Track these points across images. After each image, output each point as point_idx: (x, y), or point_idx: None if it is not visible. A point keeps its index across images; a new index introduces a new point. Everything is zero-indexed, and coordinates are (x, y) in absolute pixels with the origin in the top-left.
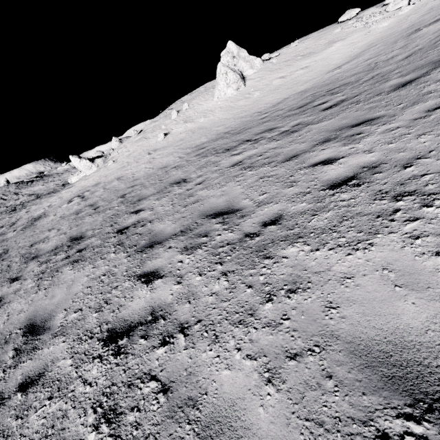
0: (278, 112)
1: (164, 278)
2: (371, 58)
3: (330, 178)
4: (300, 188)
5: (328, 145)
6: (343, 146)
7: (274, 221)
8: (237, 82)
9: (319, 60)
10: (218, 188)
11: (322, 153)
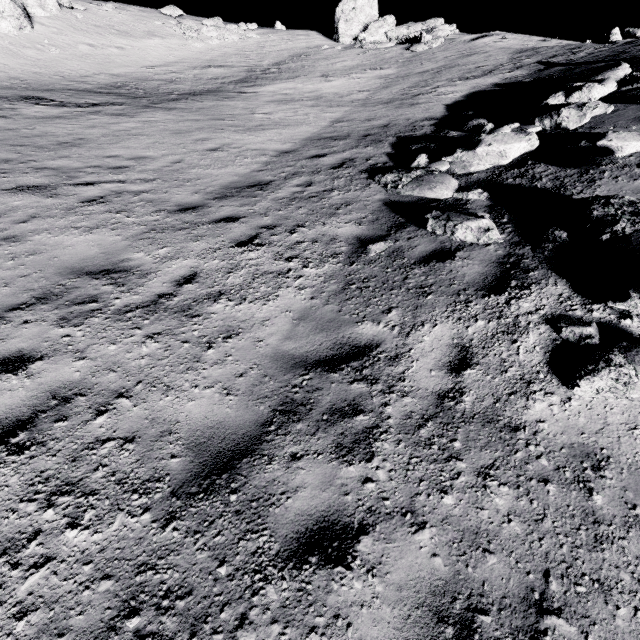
0: (86, 85)
1: (4, 153)
2: (176, 72)
3: (114, 129)
4: (97, 131)
5: (119, 117)
6: (127, 119)
7: (80, 139)
8: (19, 18)
9: (136, 47)
10: (28, 125)
11: (115, 120)
